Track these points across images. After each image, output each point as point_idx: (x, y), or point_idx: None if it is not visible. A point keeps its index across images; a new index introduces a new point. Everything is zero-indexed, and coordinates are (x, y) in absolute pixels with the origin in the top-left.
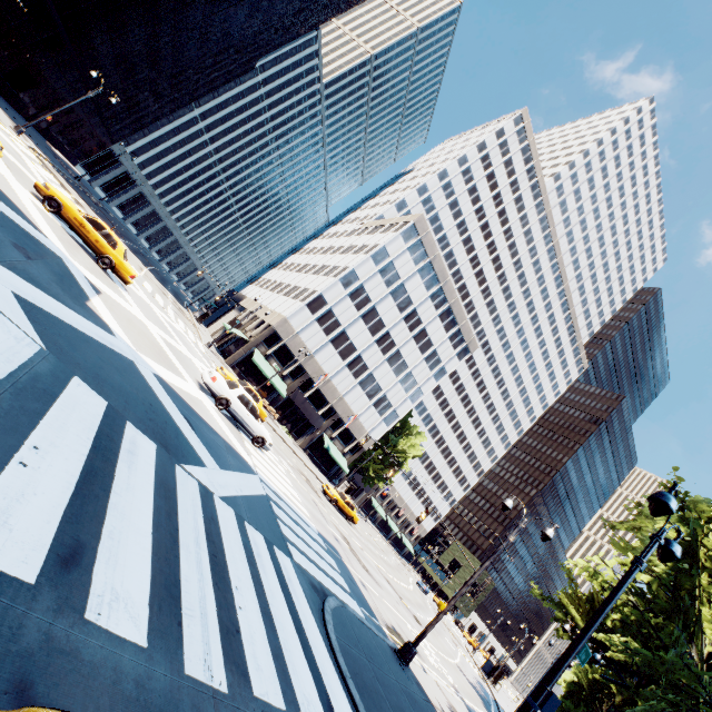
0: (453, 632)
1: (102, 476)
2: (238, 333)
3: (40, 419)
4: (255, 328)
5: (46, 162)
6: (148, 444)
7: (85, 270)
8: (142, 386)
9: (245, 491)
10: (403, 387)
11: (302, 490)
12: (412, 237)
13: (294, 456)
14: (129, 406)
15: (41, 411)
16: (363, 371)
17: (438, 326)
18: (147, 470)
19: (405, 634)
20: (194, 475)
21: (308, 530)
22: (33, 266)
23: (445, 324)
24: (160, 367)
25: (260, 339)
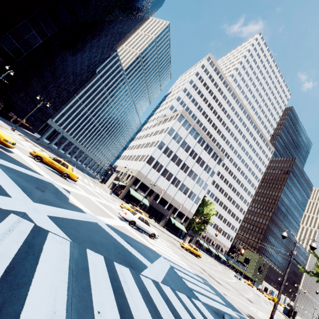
0: (261, 296)
1: (125, 309)
2: (120, 183)
3: (90, 290)
4: (126, 179)
5: (26, 138)
6: (126, 270)
7: (60, 184)
8: (106, 234)
9: (164, 270)
10: (198, 185)
11: (176, 251)
12: (182, 120)
13: (162, 233)
14: (109, 251)
15: (88, 283)
16: (178, 183)
17: (205, 153)
18: (134, 288)
19: (253, 315)
20: (147, 276)
21: (192, 275)
22: (46, 194)
23: (207, 151)
24: (105, 218)
25: (131, 183)
